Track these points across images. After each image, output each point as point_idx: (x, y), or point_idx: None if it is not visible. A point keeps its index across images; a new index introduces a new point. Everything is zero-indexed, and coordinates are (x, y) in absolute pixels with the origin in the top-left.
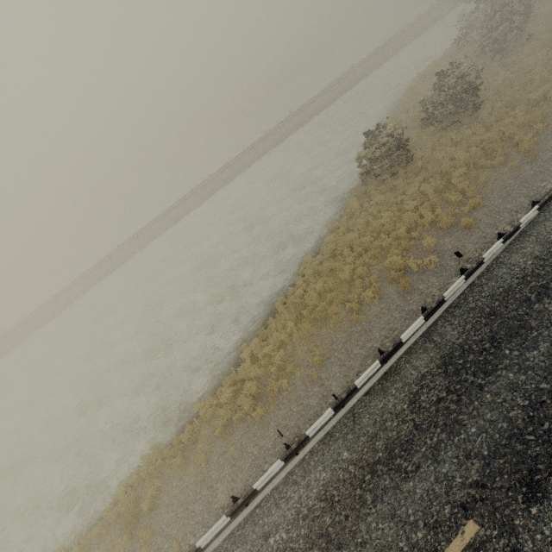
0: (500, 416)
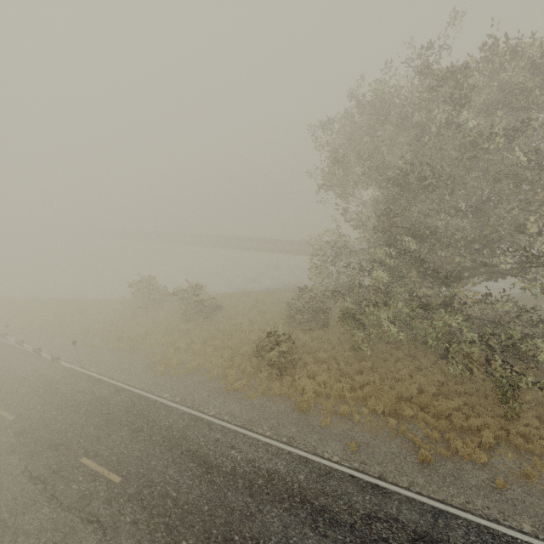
0: None
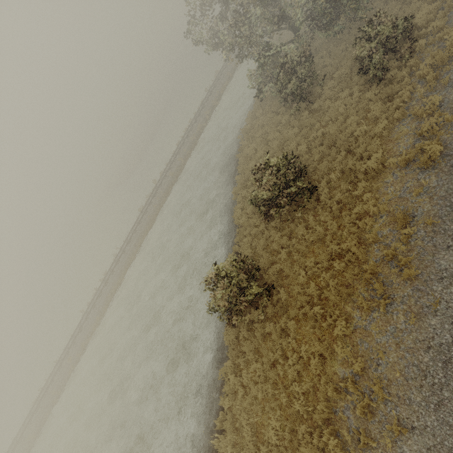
0: None
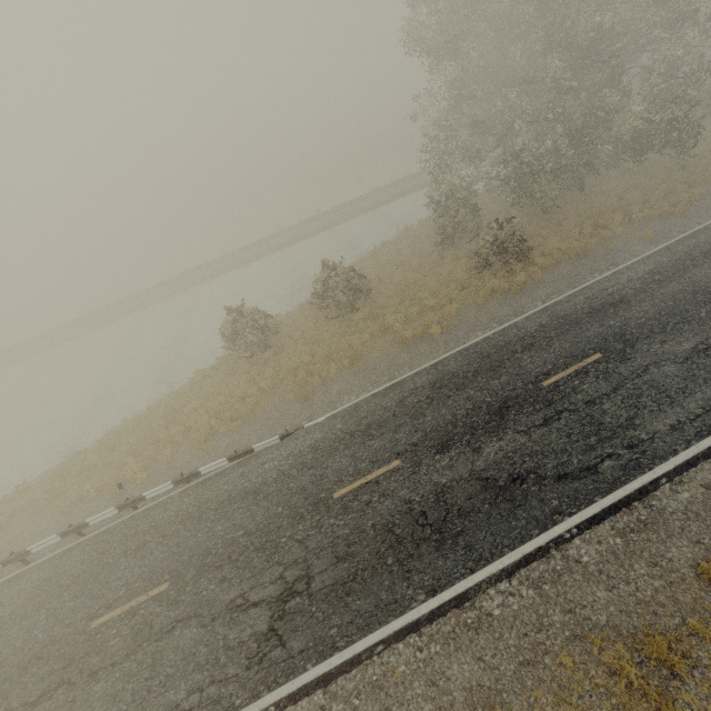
0: (1, 649)
